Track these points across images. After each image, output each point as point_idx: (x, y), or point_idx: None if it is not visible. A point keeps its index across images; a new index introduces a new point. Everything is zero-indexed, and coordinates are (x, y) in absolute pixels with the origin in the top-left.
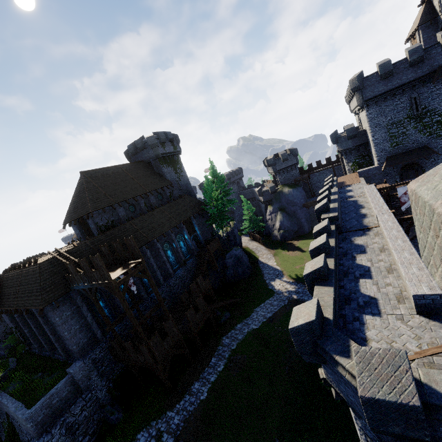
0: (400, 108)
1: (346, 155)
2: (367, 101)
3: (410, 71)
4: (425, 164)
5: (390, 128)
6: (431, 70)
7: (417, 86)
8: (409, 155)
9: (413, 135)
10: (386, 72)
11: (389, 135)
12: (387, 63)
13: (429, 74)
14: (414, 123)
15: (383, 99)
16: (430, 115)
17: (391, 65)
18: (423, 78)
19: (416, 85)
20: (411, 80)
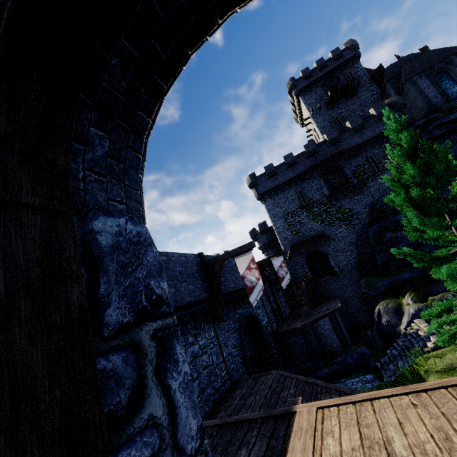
0: (291, 200)
1: (266, 250)
2: (262, 195)
3: (290, 171)
4: (327, 251)
5: (287, 217)
6: (305, 170)
7: (299, 182)
8: (309, 242)
9: (308, 223)
10: (271, 172)
11: (287, 223)
12: (270, 165)
13: (305, 173)
14: (306, 212)
15: (275, 193)
16: (317, 205)
17: (273, 166)
18: (301, 176)
19: (298, 181)
20: (292, 177)
